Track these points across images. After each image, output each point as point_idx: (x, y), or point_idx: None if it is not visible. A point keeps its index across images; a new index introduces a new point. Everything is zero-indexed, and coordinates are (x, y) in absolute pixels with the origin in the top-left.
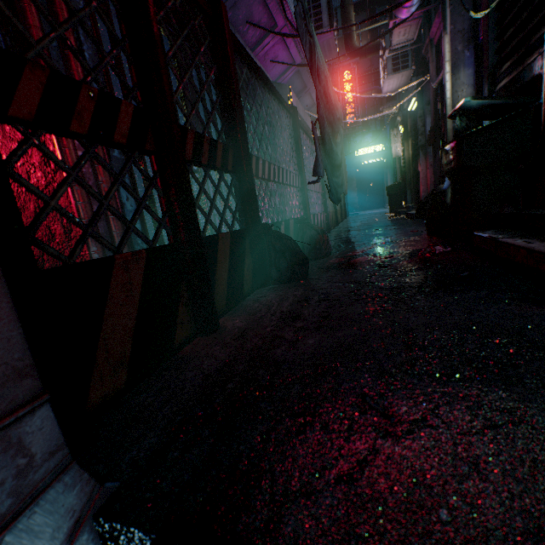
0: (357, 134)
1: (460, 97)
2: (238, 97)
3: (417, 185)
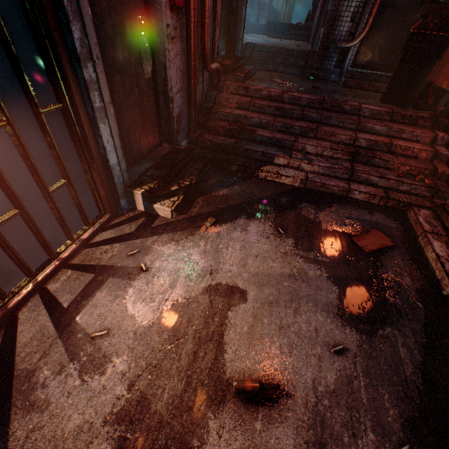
0: None
1: None
2: None
3: None
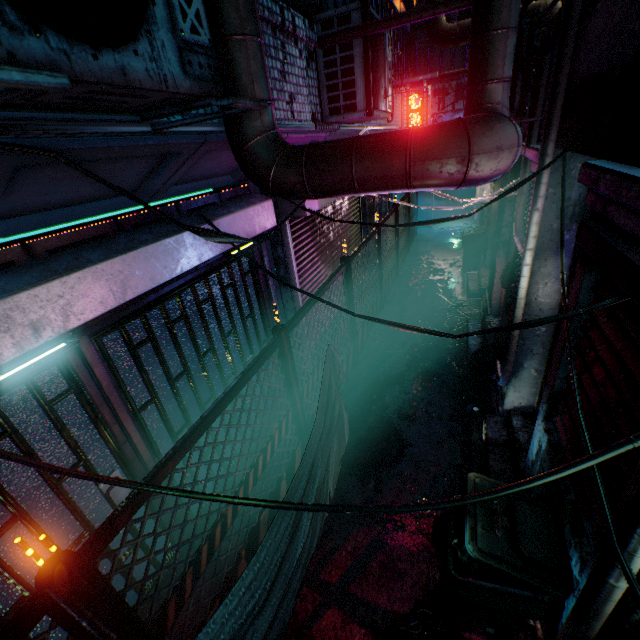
0: (444, 112)
1: (541, 291)
2: (118, 635)
3: (492, 279)
